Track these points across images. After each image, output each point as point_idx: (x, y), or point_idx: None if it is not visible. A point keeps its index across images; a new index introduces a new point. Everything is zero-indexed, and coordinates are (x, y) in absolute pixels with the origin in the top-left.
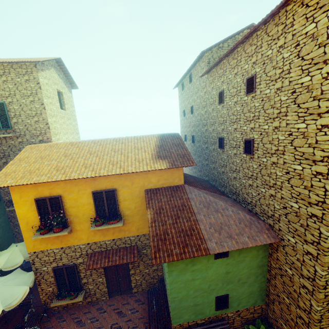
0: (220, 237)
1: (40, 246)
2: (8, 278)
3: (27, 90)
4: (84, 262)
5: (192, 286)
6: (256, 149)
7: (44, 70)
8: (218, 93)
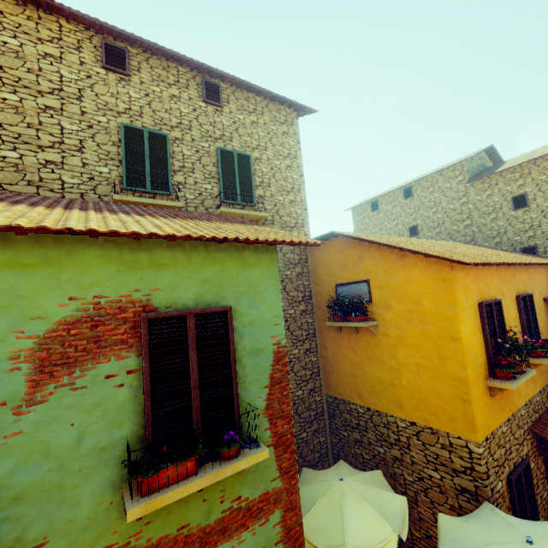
0: None
1: (490, 420)
2: (494, 525)
3: (283, 148)
4: (528, 452)
5: None
6: None
7: None
8: (508, 199)
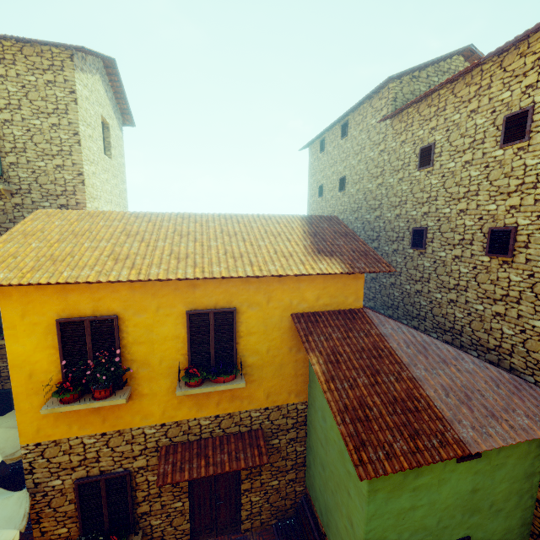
0: (474, 415)
1: (54, 430)
2: None
3: (47, 102)
4: (147, 466)
5: (409, 523)
6: (522, 246)
7: (85, 72)
8: (418, 150)
